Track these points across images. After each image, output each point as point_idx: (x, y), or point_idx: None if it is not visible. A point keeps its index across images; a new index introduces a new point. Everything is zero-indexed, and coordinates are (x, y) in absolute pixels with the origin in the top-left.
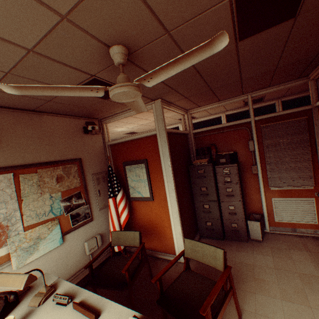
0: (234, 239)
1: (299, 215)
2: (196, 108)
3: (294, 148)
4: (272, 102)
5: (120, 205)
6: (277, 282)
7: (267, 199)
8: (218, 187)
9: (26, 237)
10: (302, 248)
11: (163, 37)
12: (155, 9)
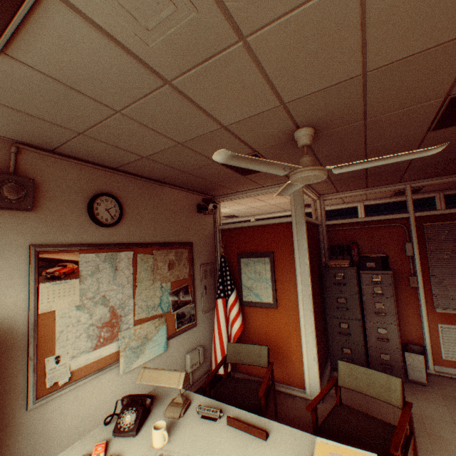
0: None
1: None
2: (332, 193)
3: None
4: (431, 195)
5: (233, 309)
6: None
7: (430, 324)
8: (363, 300)
9: (135, 333)
10: None
11: (357, 123)
12: (369, 102)
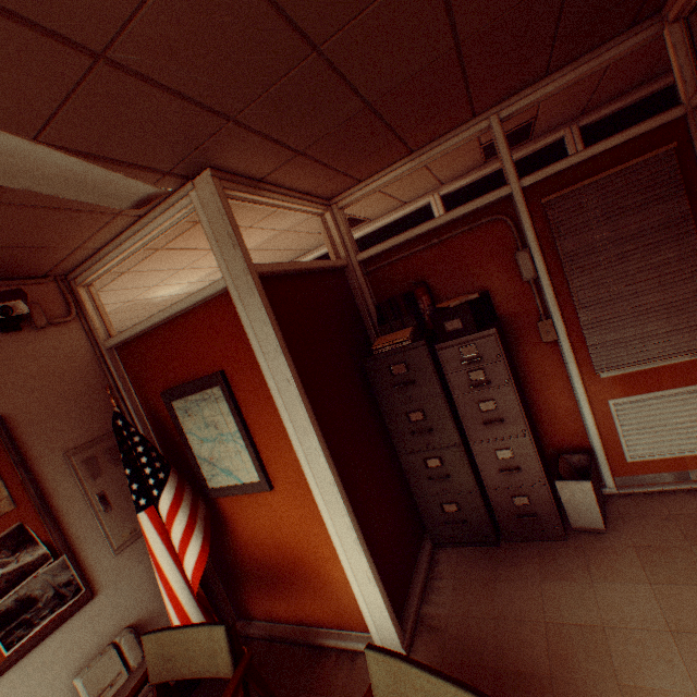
0: (528, 539)
1: (693, 432)
2: (351, 188)
3: (652, 248)
4: (557, 136)
5: (173, 528)
6: None
7: (595, 405)
8: (456, 404)
9: None
10: None
11: None
12: None
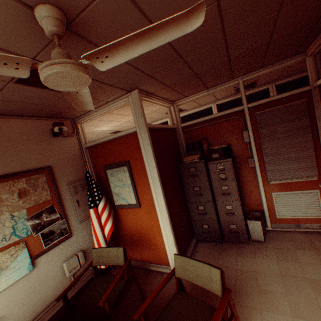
0: (234, 242)
1: (303, 209)
2: (182, 99)
3: (294, 136)
4: (266, 87)
5: (102, 216)
6: (285, 293)
7: (267, 194)
8: (212, 186)
9: None
10: (309, 248)
11: None
12: None
